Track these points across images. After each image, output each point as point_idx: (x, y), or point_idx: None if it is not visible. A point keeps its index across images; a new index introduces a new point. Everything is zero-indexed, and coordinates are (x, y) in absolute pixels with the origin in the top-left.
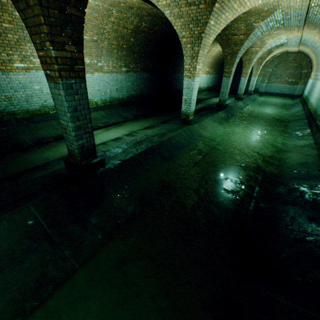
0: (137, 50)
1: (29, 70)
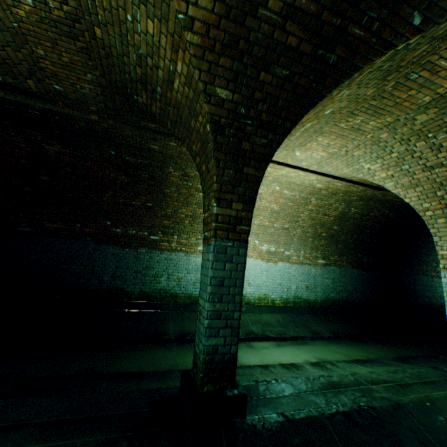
0: (342, 239)
1: None
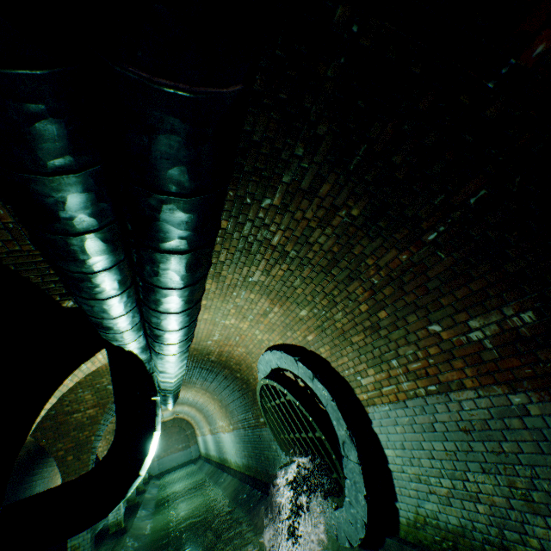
0: None
1: None
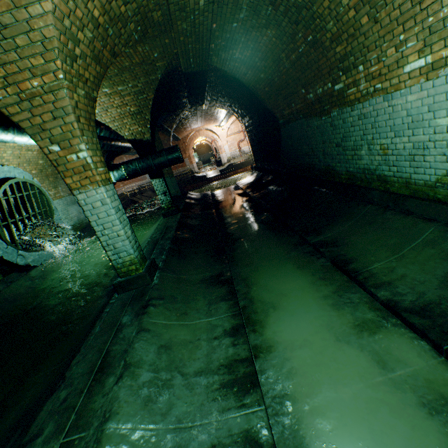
0: None
1: (437, 71)
